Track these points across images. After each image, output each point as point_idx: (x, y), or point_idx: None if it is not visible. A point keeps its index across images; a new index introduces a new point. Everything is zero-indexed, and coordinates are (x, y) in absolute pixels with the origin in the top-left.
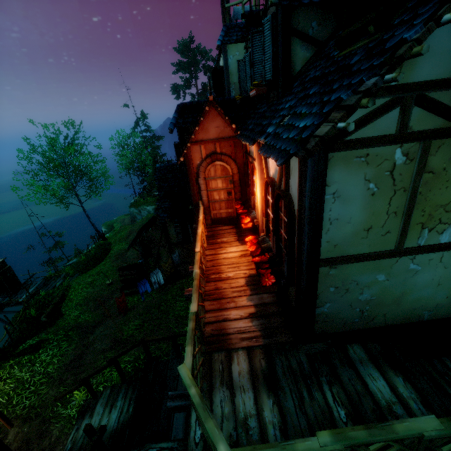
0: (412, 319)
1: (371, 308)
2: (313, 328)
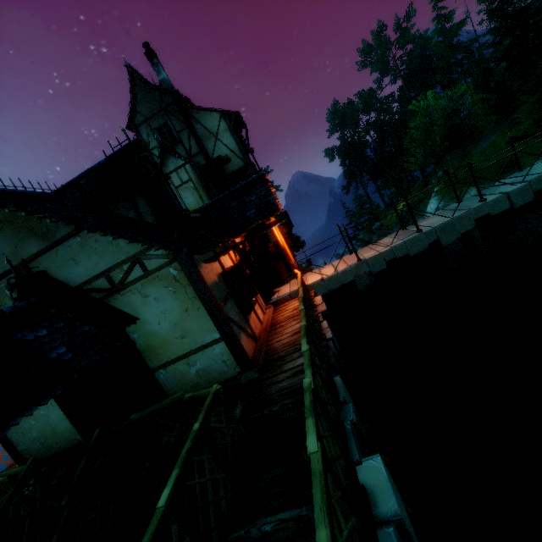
0: (75, 442)
1: (45, 440)
2: (21, 459)
